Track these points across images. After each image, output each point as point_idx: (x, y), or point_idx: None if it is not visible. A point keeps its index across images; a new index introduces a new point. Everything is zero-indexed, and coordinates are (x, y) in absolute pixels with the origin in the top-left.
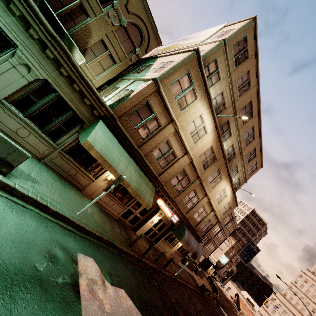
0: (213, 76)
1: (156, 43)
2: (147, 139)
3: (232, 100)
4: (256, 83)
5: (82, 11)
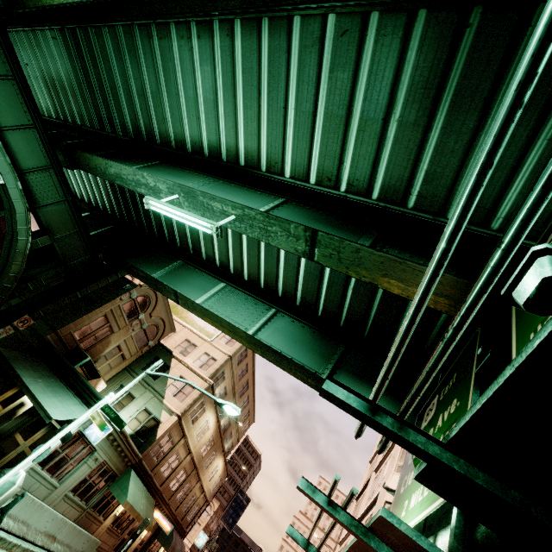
0: (220, 380)
1: (170, 331)
2: (161, 459)
3: (233, 387)
4: (253, 366)
5: (108, 329)
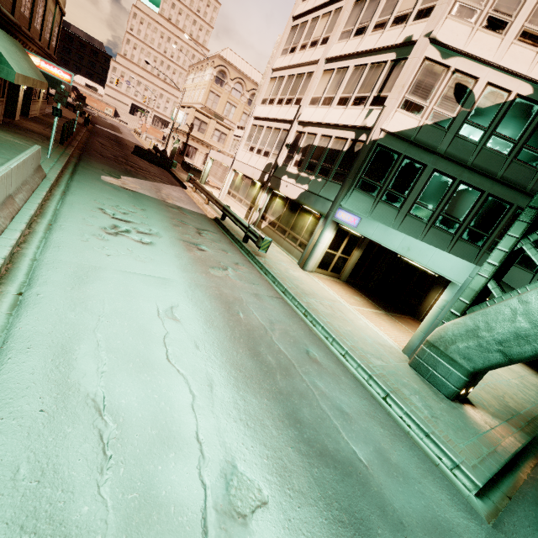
0: None
1: None
2: None
3: None
4: None
5: None
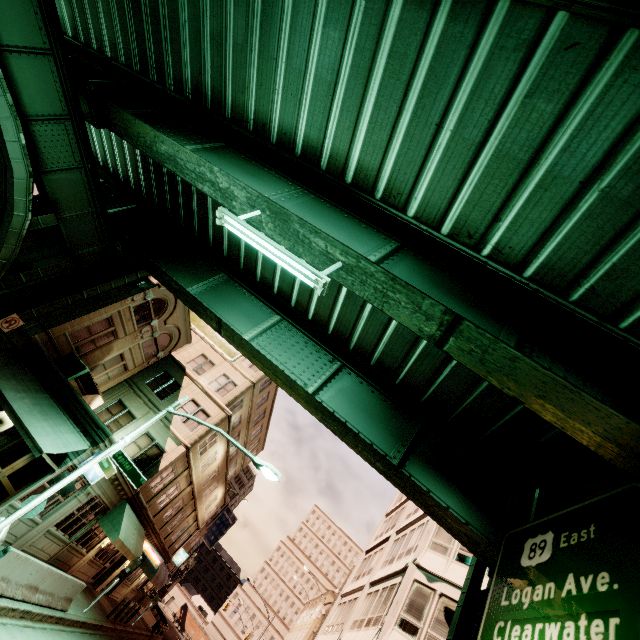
0: (237, 408)
1: (186, 342)
2: (159, 491)
3: (249, 416)
4: (274, 394)
5: (112, 334)
